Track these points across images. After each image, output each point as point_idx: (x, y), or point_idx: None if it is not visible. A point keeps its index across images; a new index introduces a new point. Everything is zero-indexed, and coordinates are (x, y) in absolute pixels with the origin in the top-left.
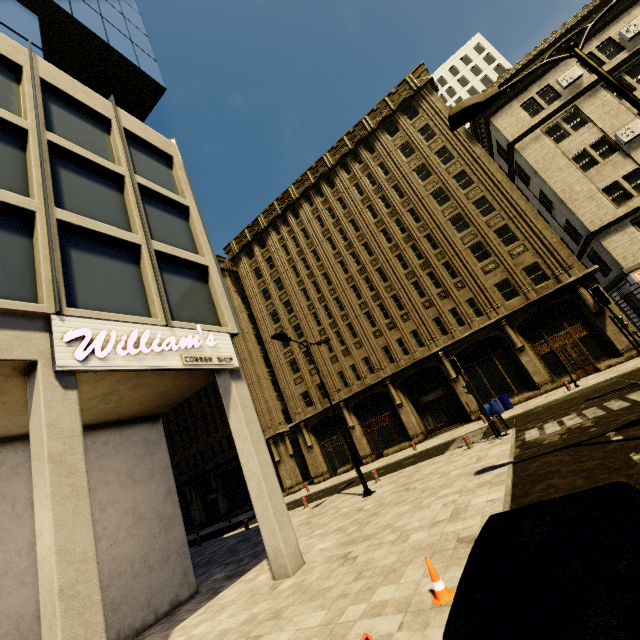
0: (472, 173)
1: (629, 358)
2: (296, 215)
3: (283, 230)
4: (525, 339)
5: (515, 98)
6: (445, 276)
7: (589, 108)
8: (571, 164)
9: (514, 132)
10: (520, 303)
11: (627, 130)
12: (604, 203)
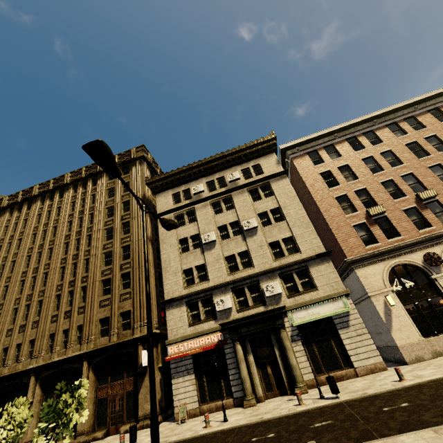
0: (132, 225)
1: (141, 427)
2: (30, 207)
3: (14, 214)
4: (96, 378)
5: (172, 188)
6: (77, 298)
7: (199, 212)
8: (177, 244)
9: (162, 209)
10: (105, 343)
11: (207, 235)
12: (180, 281)
